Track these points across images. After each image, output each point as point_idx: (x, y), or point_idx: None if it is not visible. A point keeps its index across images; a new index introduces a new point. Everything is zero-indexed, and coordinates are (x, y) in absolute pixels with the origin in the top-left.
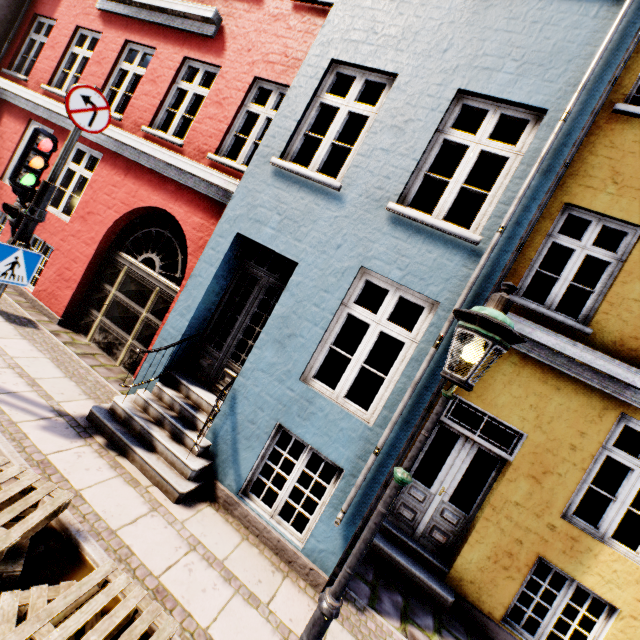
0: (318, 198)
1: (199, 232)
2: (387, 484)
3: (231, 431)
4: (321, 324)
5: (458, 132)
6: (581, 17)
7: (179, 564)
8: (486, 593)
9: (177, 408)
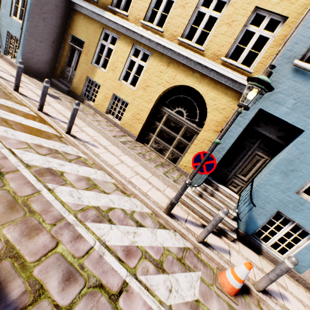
0: None
1: None
2: (57, 65)
3: (0, 37)
4: None
5: None
6: None
7: None
8: (78, 89)
9: None
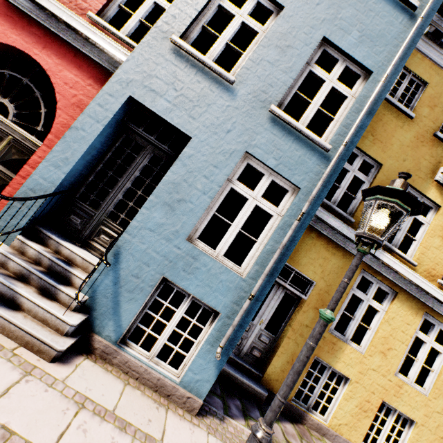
0: (213, 85)
1: (72, 88)
2: None
3: (112, 285)
4: (209, 193)
5: (319, 68)
6: (394, 20)
7: (71, 428)
8: None
9: (45, 263)
